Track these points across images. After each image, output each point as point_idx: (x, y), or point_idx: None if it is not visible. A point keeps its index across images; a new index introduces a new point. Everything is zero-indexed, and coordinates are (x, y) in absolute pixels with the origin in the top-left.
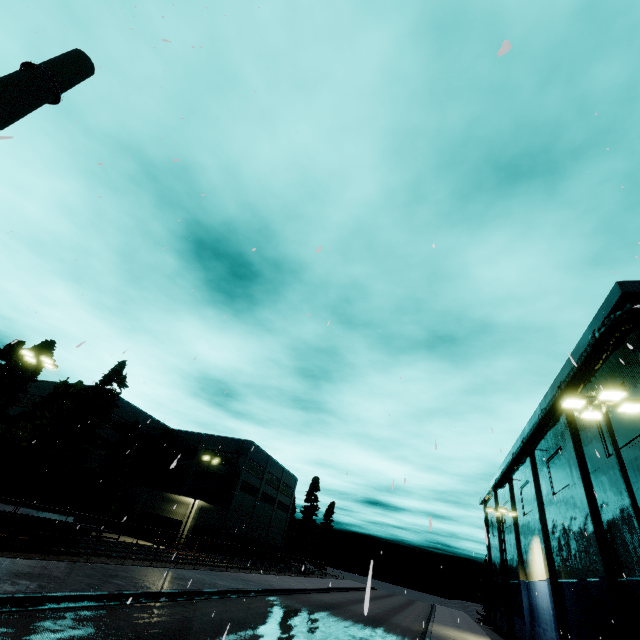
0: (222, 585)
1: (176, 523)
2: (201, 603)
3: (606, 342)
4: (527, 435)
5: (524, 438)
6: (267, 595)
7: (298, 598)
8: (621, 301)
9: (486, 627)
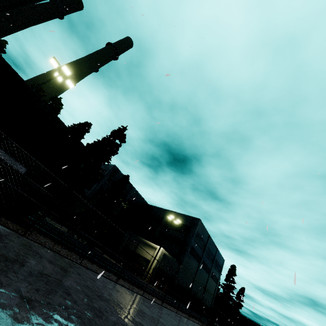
0: None
1: (145, 261)
2: None
3: None
4: None
5: None
6: None
7: None
8: None
9: None
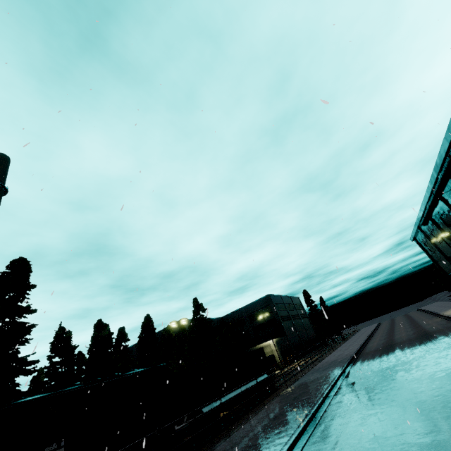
0: (343, 360)
1: (270, 357)
2: (355, 368)
3: None
4: (436, 189)
5: (434, 192)
6: (361, 352)
7: (372, 345)
8: None
9: None
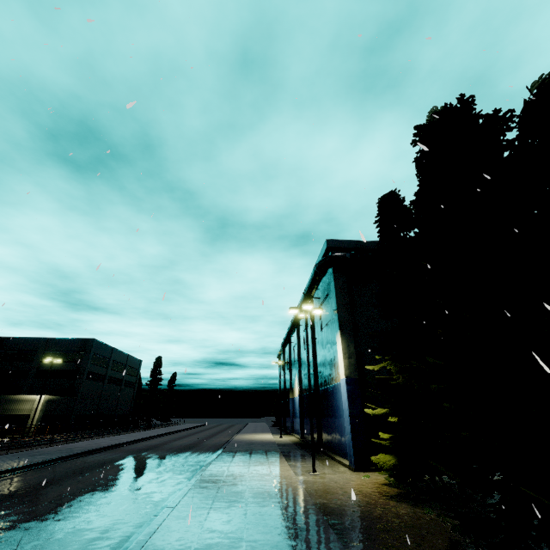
0: (78, 450)
1: (23, 418)
2: (62, 464)
3: (319, 273)
4: (293, 318)
5: (292, 320)
6: (117, 448)
7: (143, 444)
8: (327, 250)
9: (275, 428)
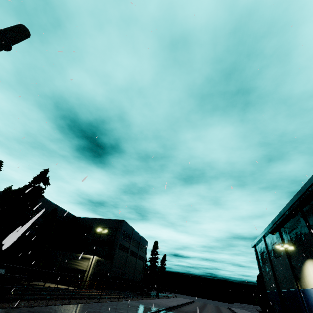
0: None
1: (82, 272)
2: None
3: None
4: (305, 195)
5: (302, 198)
6: None
7: None
8: None
9: None
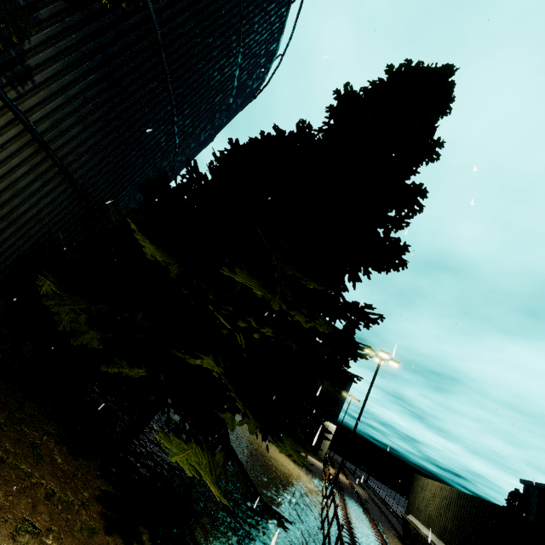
0: None
1: None
2: None
3: None
4: None
5: None
6: None
7: None
8: None
9: None
